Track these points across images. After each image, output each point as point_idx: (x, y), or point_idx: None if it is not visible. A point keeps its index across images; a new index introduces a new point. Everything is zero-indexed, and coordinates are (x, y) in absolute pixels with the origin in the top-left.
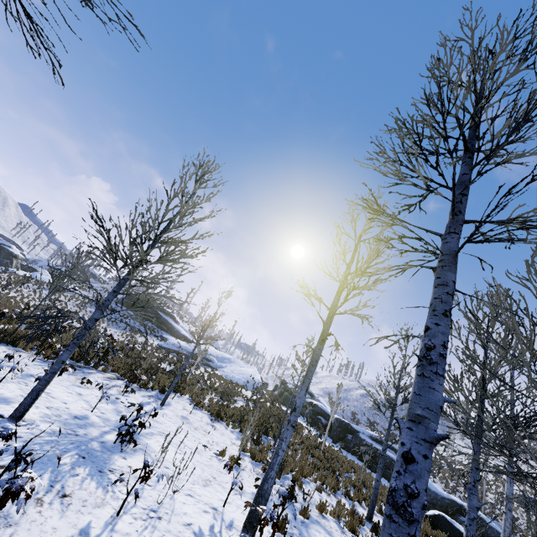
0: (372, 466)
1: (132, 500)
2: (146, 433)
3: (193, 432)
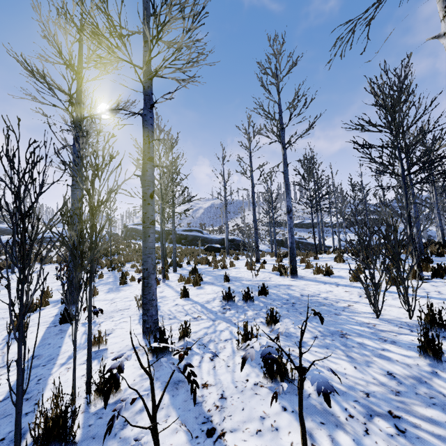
0: (186, 243)
1: (2, 298)
2: (3, 284)
3: (44, 274)
